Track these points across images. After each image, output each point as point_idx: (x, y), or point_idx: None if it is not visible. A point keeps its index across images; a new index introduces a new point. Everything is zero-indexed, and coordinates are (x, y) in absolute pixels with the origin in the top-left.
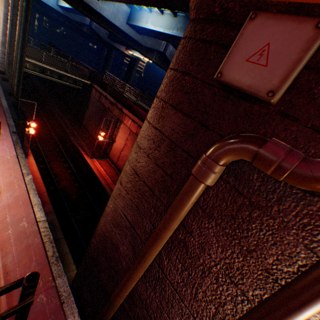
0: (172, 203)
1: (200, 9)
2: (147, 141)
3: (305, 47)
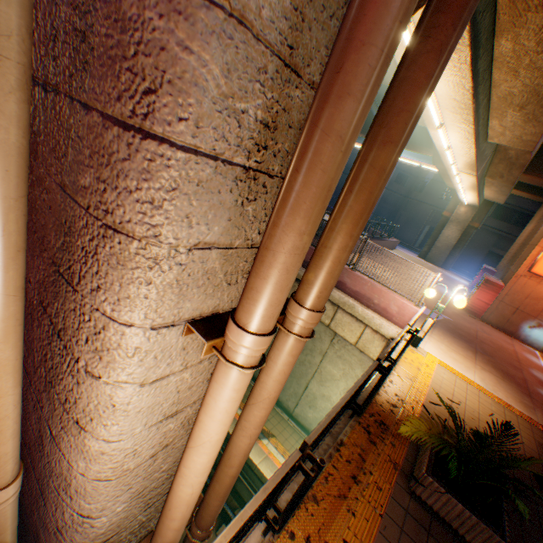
0: None
1: None
2: None
3: None
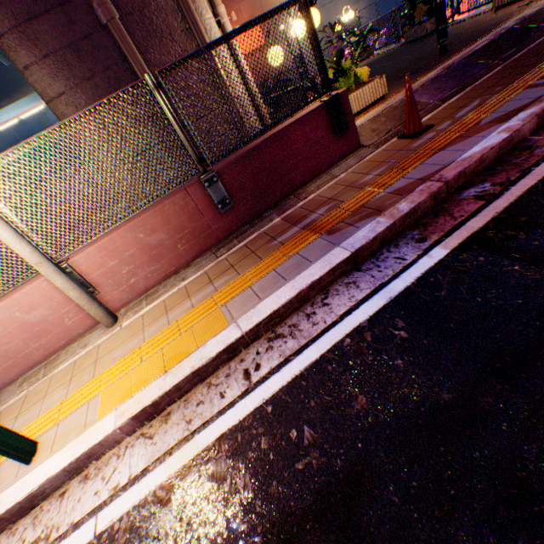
0: (130, 58)
1: None
2: (59, 78)
3: None
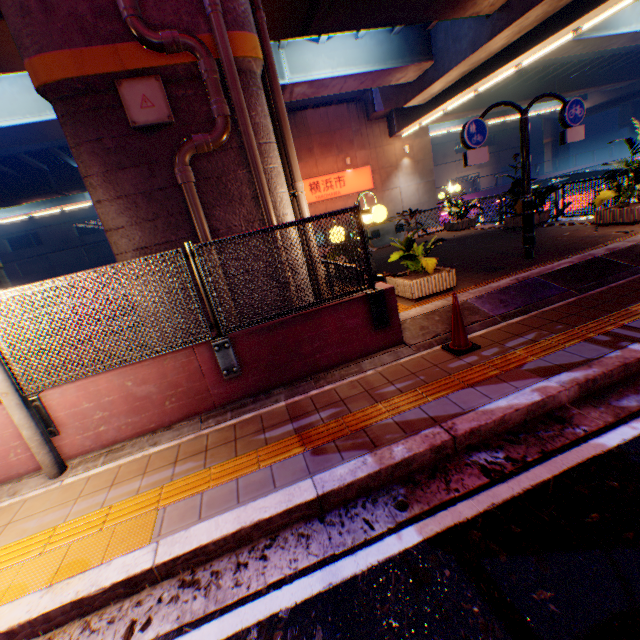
0: (192, 213)
1: (62, 90)
2: (124, 215)
3: (162, 91)
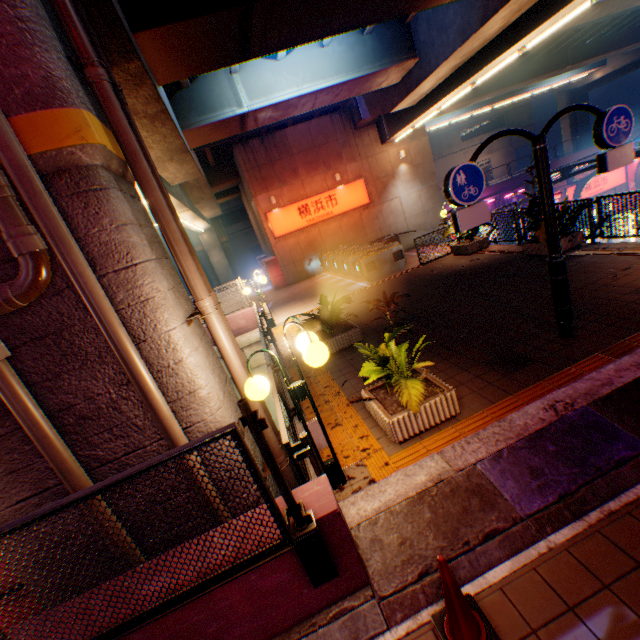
0: (9, 406)
1: None
2: None
3: None
